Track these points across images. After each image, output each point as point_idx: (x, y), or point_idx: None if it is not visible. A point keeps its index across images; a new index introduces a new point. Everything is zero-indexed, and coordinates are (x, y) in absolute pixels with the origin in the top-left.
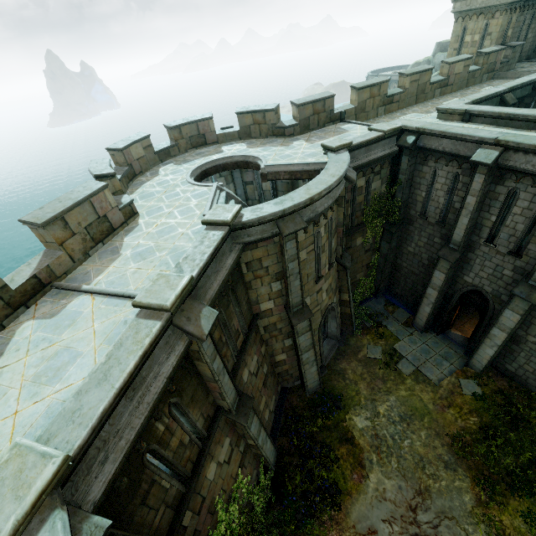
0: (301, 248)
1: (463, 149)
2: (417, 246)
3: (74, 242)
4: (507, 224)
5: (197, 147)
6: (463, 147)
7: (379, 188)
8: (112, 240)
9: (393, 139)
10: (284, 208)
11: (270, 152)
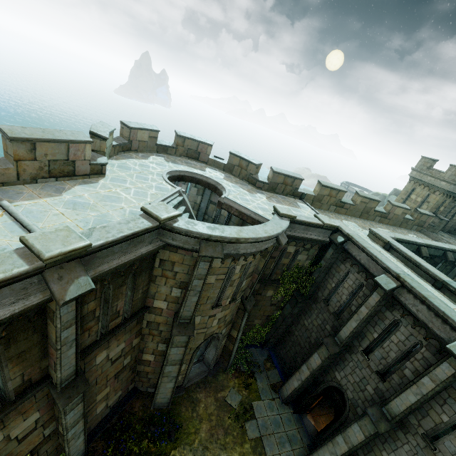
0: (213, 272)
1: (373, 268)
2: (312, 323)
3: (31, 165)
4: (384, 346)
5: (190, 158)
6: (374, 266)
7: (304, 261)
8: (66, 182)
9: (328, 232)
10: (211, 234)
11: (237, 190)
